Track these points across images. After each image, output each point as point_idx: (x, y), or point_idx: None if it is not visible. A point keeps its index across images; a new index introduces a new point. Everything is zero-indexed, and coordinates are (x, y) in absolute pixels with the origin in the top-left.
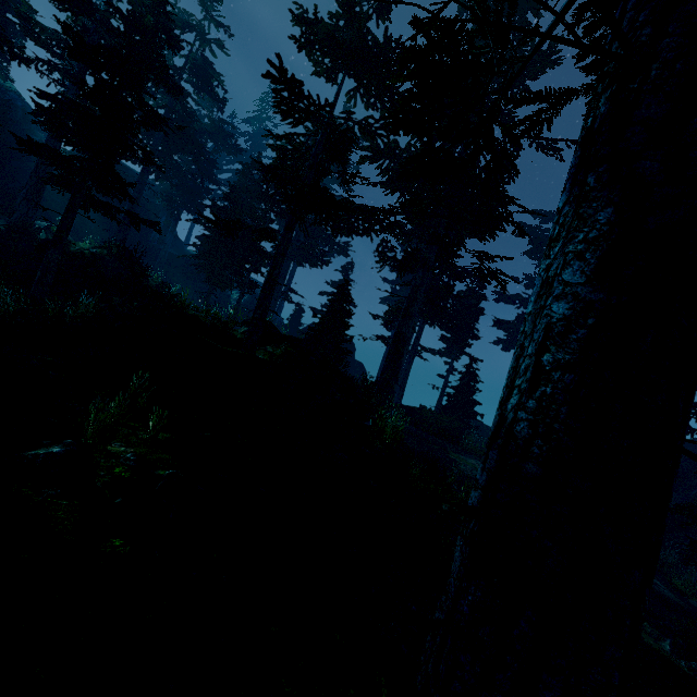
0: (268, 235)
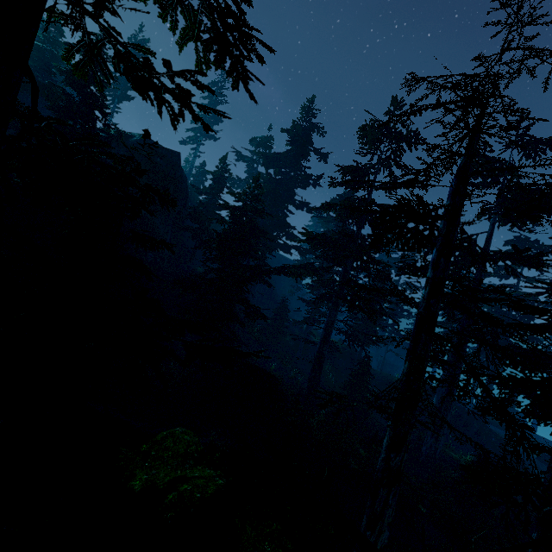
0: None
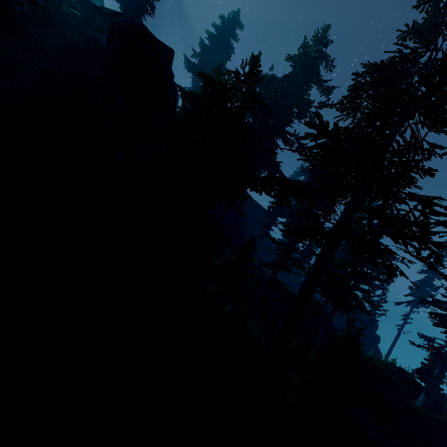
0: (432, 346)
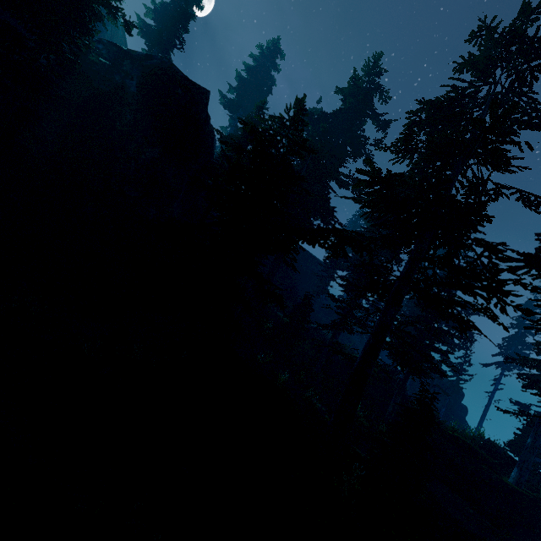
0: (523, 412)
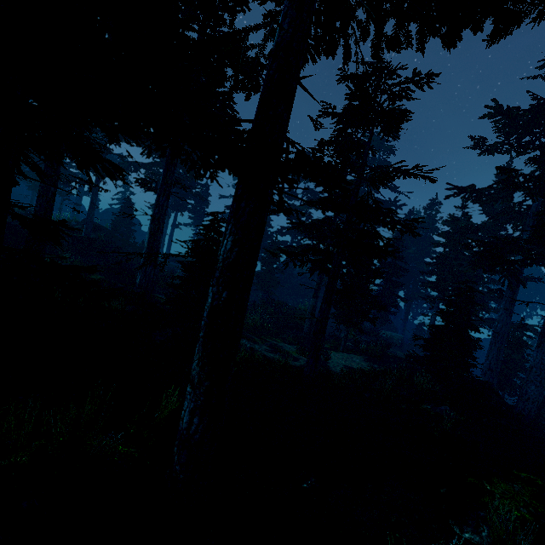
0: (86, 183)
